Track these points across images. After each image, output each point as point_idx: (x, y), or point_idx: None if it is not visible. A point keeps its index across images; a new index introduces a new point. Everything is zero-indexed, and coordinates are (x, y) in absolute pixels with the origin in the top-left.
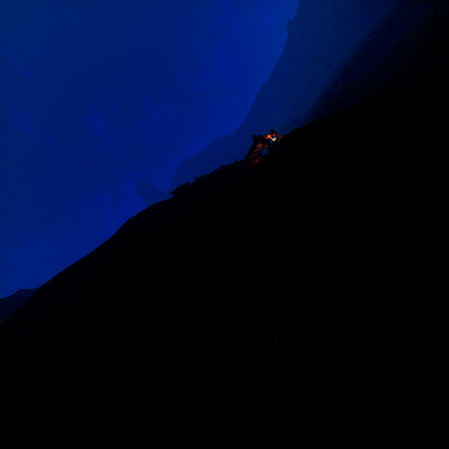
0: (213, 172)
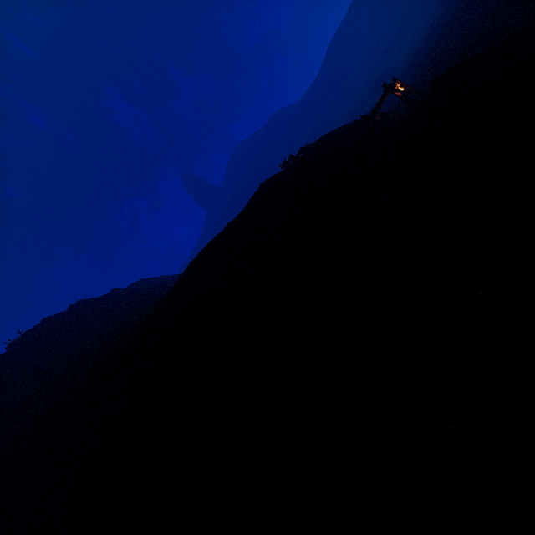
0: (320, 140)
